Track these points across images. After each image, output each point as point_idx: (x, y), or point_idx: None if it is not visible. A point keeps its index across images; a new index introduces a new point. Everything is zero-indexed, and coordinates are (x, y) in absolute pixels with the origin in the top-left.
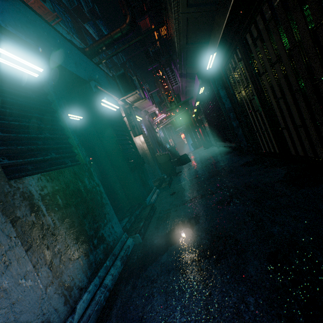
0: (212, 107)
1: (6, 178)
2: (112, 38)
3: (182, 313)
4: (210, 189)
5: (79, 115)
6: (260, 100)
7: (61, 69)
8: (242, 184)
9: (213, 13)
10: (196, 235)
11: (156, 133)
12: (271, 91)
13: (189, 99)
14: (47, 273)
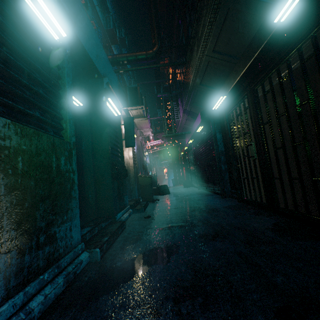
0: (205, 147)
1: None
2: (136, 56)
3: None
4: (191, 221)
5: (81, 101)
6: (258, 147)
7: (82, 51)
8: (228, 223)
9: (231, 65)
10: (174, 267)
11: (144, 157)
12: (272, 140)
13: (187, 132)
14: None
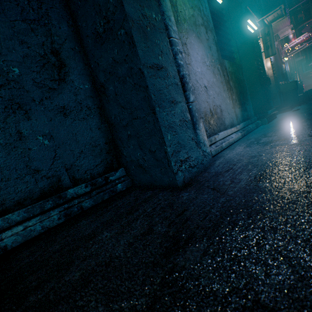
0: None
1: (221, 57)
2: None
3: (308, 123)
4: None
5: None
6: None
7: None
8: None
9: None
10: None
11: (281, 65)
12: None
13: None
14: (231, 103)
